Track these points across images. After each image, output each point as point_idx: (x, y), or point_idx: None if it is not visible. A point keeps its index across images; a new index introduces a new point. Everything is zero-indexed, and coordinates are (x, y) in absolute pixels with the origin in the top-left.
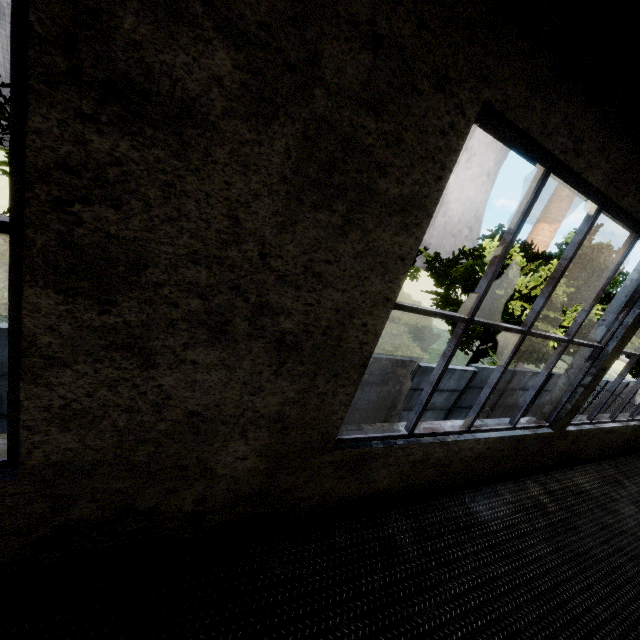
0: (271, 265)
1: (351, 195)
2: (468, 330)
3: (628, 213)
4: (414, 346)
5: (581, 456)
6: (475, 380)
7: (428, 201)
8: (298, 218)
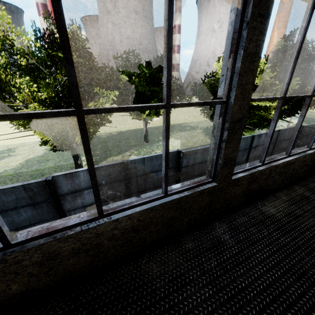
0: None
1: None
2: None
3: None
4: (206, 139)
5: (268, 189)
6: None
7: None
8: None
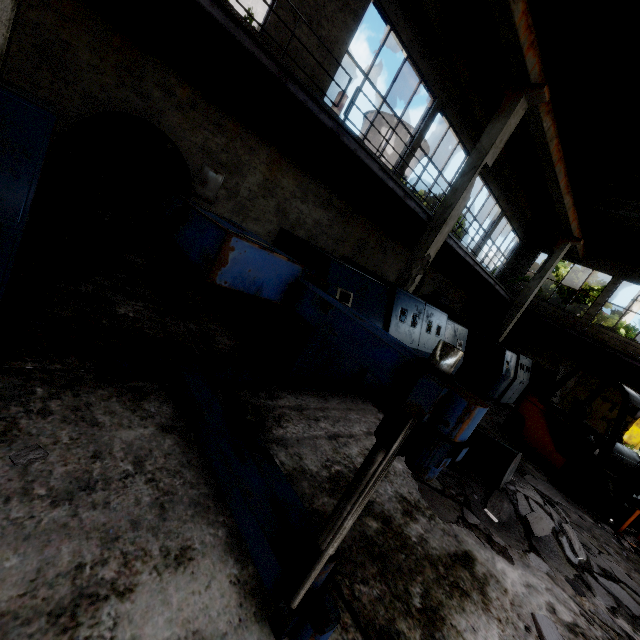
0: (324, 11)
1: (344, 1)
2: None
3: (416, 63)
4: None
5: None
6: None
7: (360, 15)
8: (332, 1)
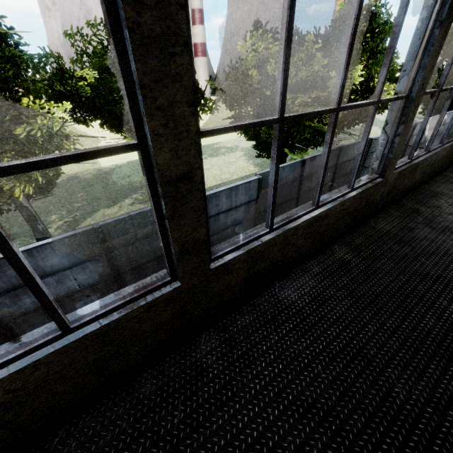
0: None
1: None
2: (268, 138)
3: None
4: (248, 165)
5: (291, 260)
6: (267, 184)
7: None
8: None
